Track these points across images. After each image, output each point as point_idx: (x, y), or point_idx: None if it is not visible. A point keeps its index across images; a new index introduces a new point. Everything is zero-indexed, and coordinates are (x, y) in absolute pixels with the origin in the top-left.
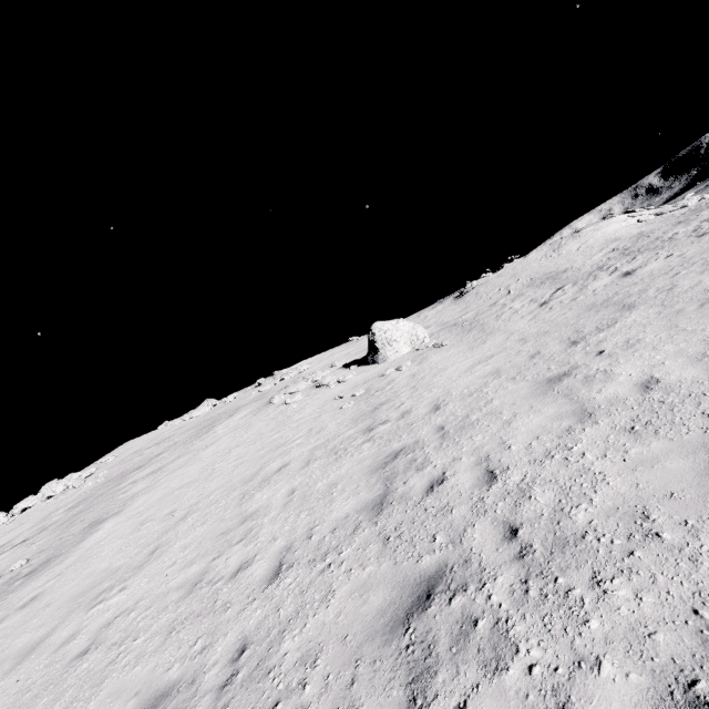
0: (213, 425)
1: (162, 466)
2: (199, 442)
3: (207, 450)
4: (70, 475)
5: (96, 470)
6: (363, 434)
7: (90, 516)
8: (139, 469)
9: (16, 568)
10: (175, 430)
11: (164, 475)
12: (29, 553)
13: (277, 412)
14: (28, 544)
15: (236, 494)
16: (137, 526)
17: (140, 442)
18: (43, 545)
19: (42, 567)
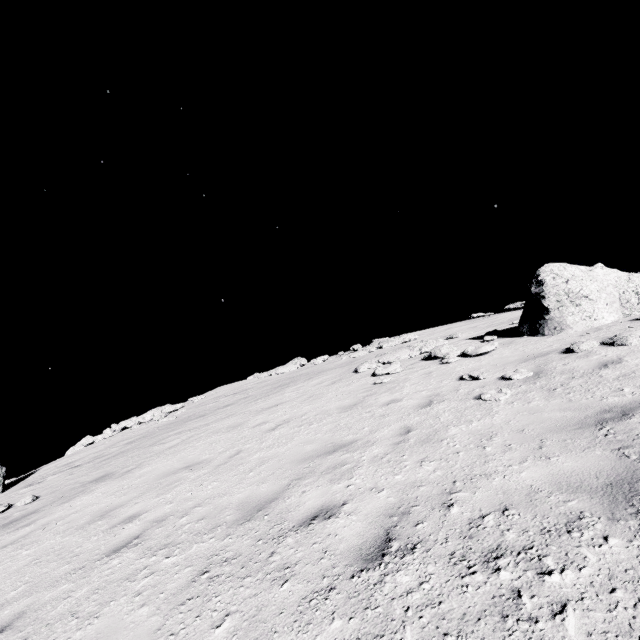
0: (287, 386)
1: (211, 422)
2: (261, 402)
3: (257, 415)
4: (165, 406)
5: (183, 407)
6: (609, 516)
7: (116, 463)
8: (200, 417)
9: (21, 505)
10: (257, 383)
11: (199, 436)
12: (52, 487)
13: (359, 384)
14: (70, 472)
15: (202, 547)
16: (95, 518)
17: (227, 388)
18: (65, 483)
19: (15, 522)
